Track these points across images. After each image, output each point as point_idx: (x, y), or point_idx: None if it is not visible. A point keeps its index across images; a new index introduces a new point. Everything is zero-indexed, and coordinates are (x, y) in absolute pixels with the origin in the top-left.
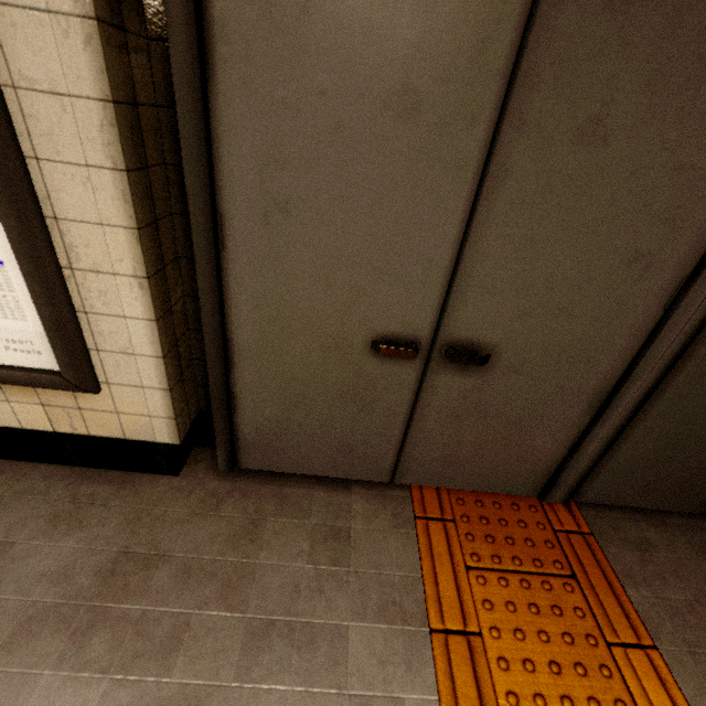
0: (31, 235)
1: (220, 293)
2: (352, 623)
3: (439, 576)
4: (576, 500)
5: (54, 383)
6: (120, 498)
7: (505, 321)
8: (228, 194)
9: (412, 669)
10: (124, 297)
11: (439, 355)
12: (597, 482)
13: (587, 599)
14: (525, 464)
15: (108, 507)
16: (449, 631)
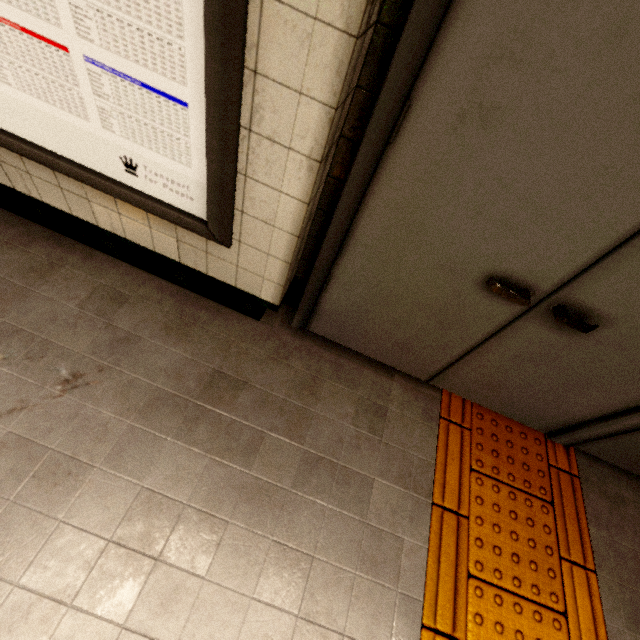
0: (228, 87)
1: (366, 187)
2: (377, 479)
3: (448, 468)
4: (576, 447)
5: (198, 229)
6: (215, 326)
7: (639, 303)
8: (432, 82)
9: (413, 523)
10: (288, 173)
11: (545, 308)
12: (607, 443)
13: (556, 523)
14: (554, 411)
15: (206, 331)
16: (446, 508)
